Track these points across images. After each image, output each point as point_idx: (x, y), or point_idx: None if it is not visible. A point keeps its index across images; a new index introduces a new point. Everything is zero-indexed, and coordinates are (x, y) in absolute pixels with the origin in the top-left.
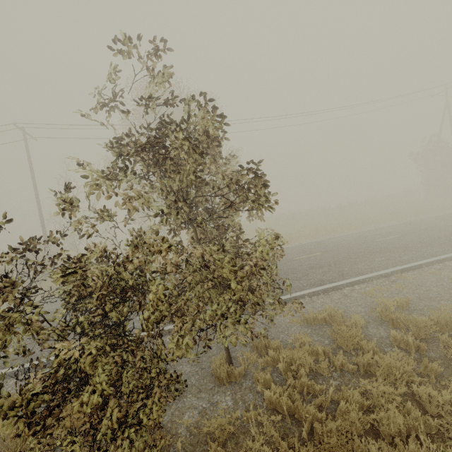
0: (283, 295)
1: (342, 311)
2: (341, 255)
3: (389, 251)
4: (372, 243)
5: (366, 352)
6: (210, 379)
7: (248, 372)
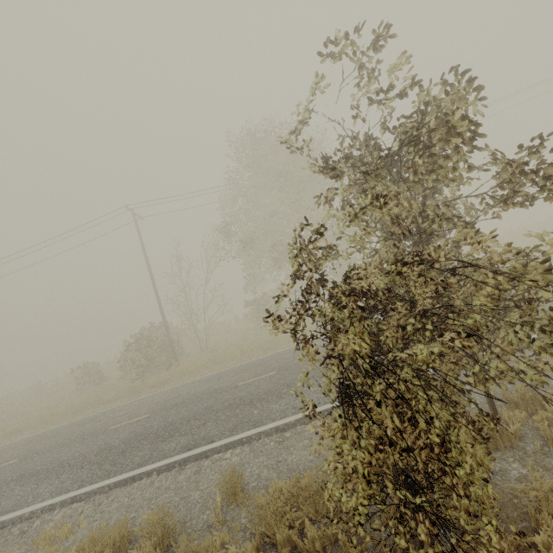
0: None
1: None
2: None
3: None
4: None
5: None
6: None
7: (523, 434)
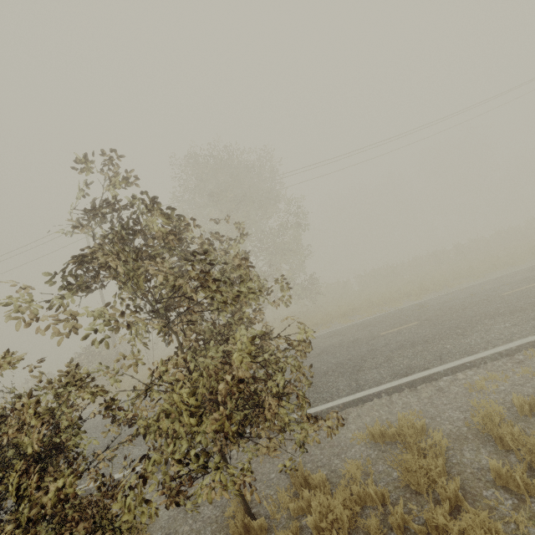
0: (352, 394)
1: (423, 422)
2: (445, 323)
3: (519, 310)
4: (495, 299)
5: (444, 499)
6: (228, 532)
7: (277, 523)
